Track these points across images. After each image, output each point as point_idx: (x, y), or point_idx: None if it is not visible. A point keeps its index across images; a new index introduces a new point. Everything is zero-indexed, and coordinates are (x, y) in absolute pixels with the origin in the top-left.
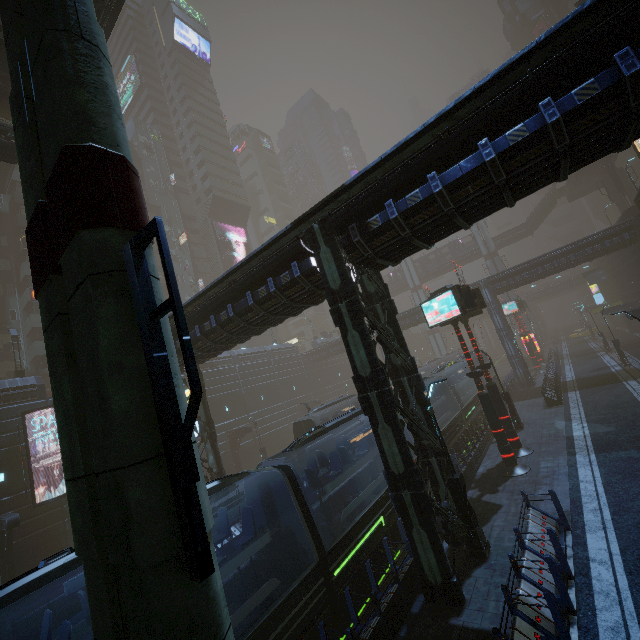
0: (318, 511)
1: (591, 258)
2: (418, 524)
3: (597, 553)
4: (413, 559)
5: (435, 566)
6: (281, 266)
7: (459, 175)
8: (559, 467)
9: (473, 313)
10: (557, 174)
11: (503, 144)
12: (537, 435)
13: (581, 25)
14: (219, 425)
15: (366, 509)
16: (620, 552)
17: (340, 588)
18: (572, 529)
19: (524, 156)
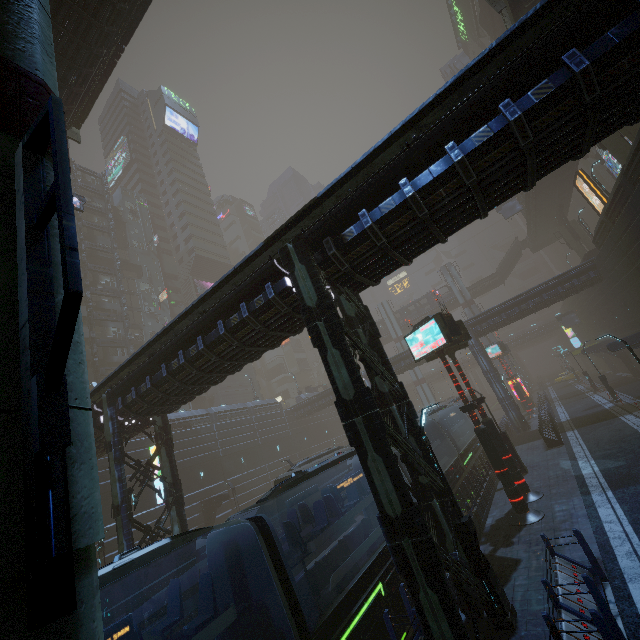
0: (302, 583)
1: (563, 297)
2: (425, 583)
3: None
4: (423, 638)
5: None
6: (254, 290)
7: (430, 179)
8: (576, 509)
9: (459, 346)
10: (525, 179)
11: (470, 145)
12: (544, 477)
13: (527, 36)
14: (192, 494)
15: (360, 573)
16: None
17: None
18: (609, 580)
19: (492, 156)
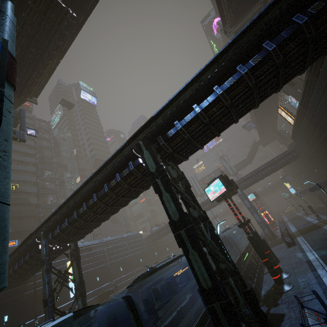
0: None
1: (282, 166)
2: None
3: None
4: None
5: None
6: (123, 166)
7: (208, 103)
8: (310, 280)
9: (233, 193)
10: (254, 102)
11: (225, 86)
12: (289, 263)
13: (245, 38)
14: (92, 291)
15: None
16: None
17: None
18: None
19: (236, 90)
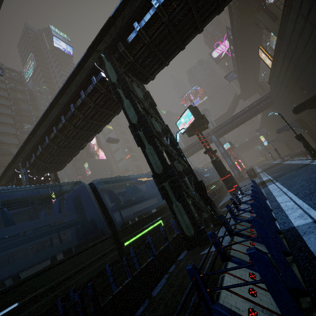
0: None
1: (256, 113)
2: (175, 199)
3: (283, 200)
4: (179, 232)
5: (189, 223)
6: (87, 83)
7: None
8: None
9: (204, 128)
10: (218, 0)
11: None
12: (247, 186)
13: None
14: None
15: (149, 214)
16: (295, 195)
17: (130, 254)
18: (268, 199)
19: None
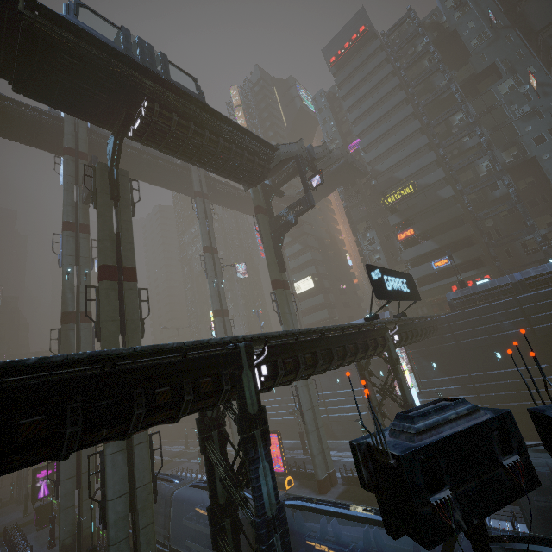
0: None
1: None
2: None
3: None
4: None
5: None
6: None
7: None
8: None
9: None
10: None
11: None
12: None
13: None
14: None
15: None
16: None
17: None
18: None
19: None
